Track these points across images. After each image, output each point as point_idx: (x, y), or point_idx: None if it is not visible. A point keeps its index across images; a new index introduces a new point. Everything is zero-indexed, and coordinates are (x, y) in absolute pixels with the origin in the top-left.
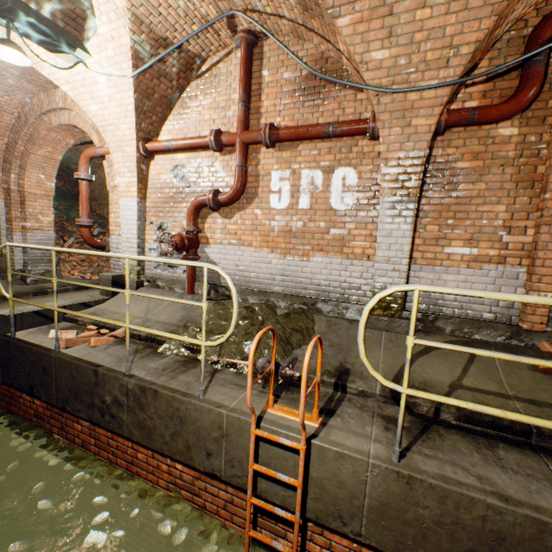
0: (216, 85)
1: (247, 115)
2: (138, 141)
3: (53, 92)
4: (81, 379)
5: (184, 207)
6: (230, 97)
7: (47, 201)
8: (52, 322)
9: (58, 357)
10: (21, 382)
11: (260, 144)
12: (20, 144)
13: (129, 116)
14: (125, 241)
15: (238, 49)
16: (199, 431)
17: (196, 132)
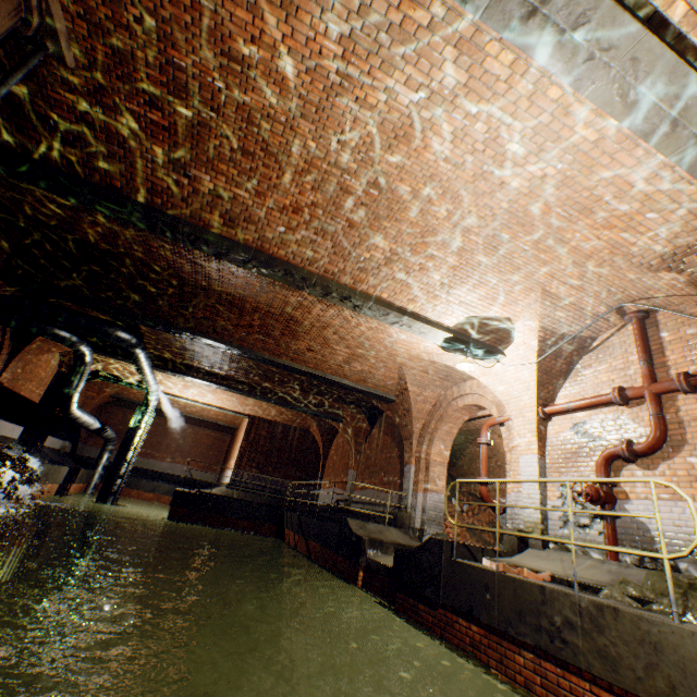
0: (609, 353)
1: (651, 369)
2: (536, 407)
3: (461, 384)
4: (524, 597)
5: (588, 460)
6: (626, 359)
7: (442, 467)
8: (473, 559)
9: (500, 574)
10: (460, 602)
11: (673, 392)
12: (432, 422)
13: (530, 388)
14: (525, 497)
15: (627, 324)
16: (682, 662)
17: (593, 392)
